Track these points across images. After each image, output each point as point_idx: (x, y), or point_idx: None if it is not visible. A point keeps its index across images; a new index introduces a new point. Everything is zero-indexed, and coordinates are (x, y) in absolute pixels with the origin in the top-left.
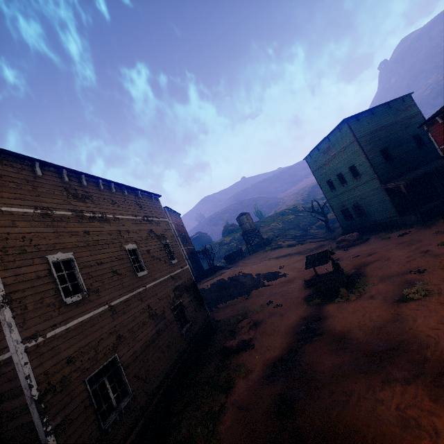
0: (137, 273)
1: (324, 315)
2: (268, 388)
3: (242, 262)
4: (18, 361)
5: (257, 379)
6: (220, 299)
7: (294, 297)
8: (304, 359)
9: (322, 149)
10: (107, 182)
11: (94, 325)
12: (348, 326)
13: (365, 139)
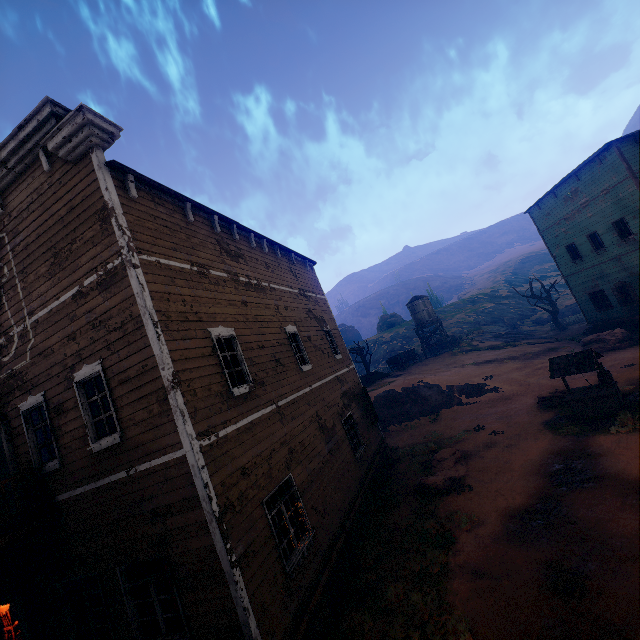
0: (300, 366)
1: (594, 450)
2: (520, 551)
3: (416, 369)
4: (194, 462)
5: (494, 535)
6: (391, 418)
7: (523, 422)
8: (577, 513)
9: (563, 194)
10: (258, 238)
11: (263, 429)
12: None
13: None
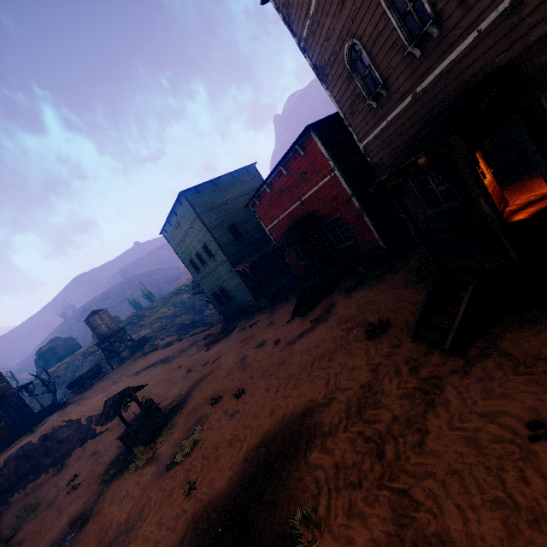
0: None
1: (94, 510)
2: None
3: (94, 388)
4: None
5: None
6: (18, 484)
7: (102, 463)
8: None
9: (174, 223)
10: None
11: None
12: (92, 541)
13: (210, 215)
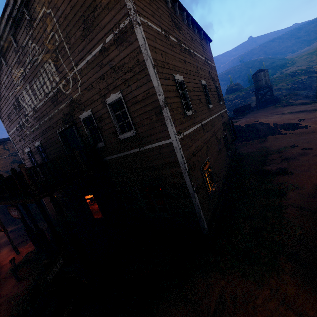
0: (208, 105)
1: None
2: None
3: (251, 115)
4: (177, 145)
5: (310, 194)
6: (236, 140)
7: None
8: None
9: None
10: (186, 17)
11: (197, 135)
12: None
13: None
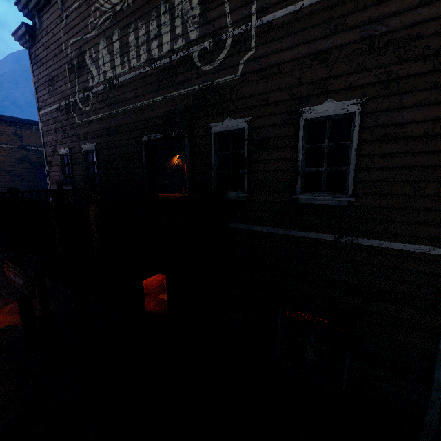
0: None
1: None
2: None
3: None
4: None
5: None
6: None
7: None
8: None
9: None
10: None
11: None
12: None
13: None
